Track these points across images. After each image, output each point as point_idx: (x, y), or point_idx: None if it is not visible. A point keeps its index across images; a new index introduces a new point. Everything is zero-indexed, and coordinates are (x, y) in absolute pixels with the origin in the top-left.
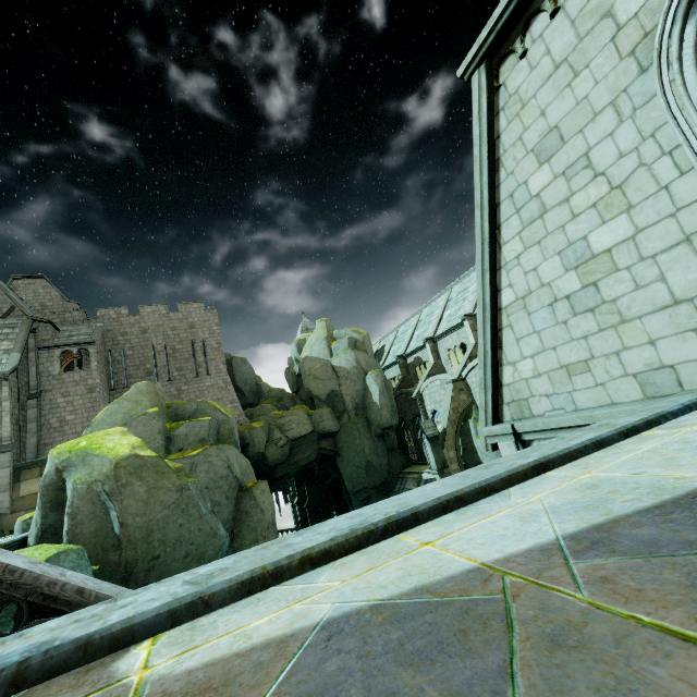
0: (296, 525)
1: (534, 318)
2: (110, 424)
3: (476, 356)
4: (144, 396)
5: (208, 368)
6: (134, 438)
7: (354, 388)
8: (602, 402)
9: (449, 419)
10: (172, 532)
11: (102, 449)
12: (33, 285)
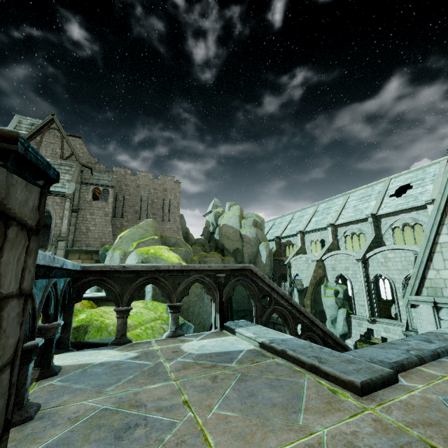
0: None
1: None
2: (132, 239)
3: (331, 249)
4: (150, 228)
5: (169, 217)
6: (174, 254)
7: (251, 250)
8: None
9: (310, 282)
10: (197, 309)
11: (164, 256)
12: (74, 141)
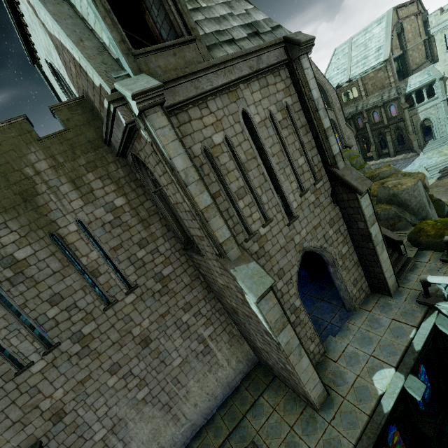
0: None
1: None
2: None
3: None
4: None
5: None
6: None
7: None
8: None
9: None
10: None
11: None
12: None
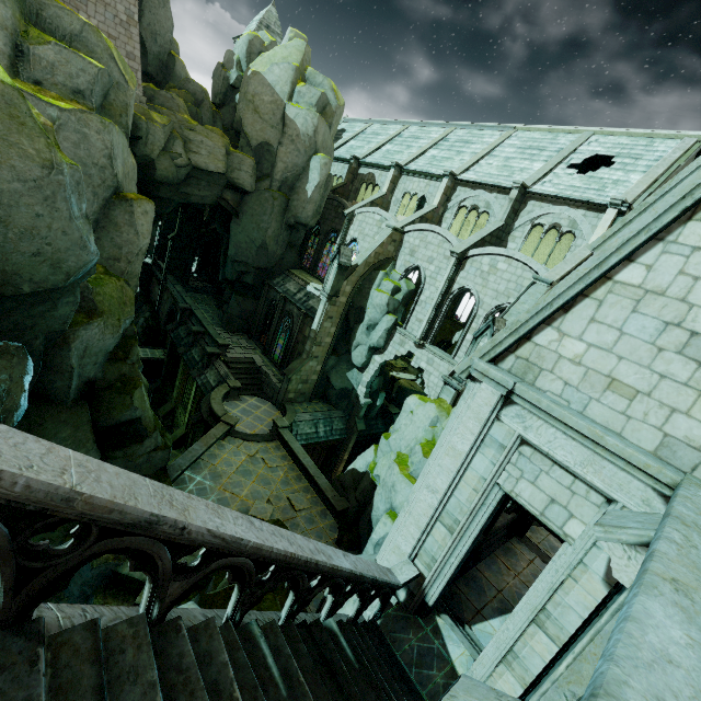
0: (149, 246)
1: (634, 318)
2: None
3: (427, 220)
4: None
5: None
6: None
7: (294, 159)
8: (612, 427)
9: (366, 260)
10: (22, 217)
11: None
12: None
